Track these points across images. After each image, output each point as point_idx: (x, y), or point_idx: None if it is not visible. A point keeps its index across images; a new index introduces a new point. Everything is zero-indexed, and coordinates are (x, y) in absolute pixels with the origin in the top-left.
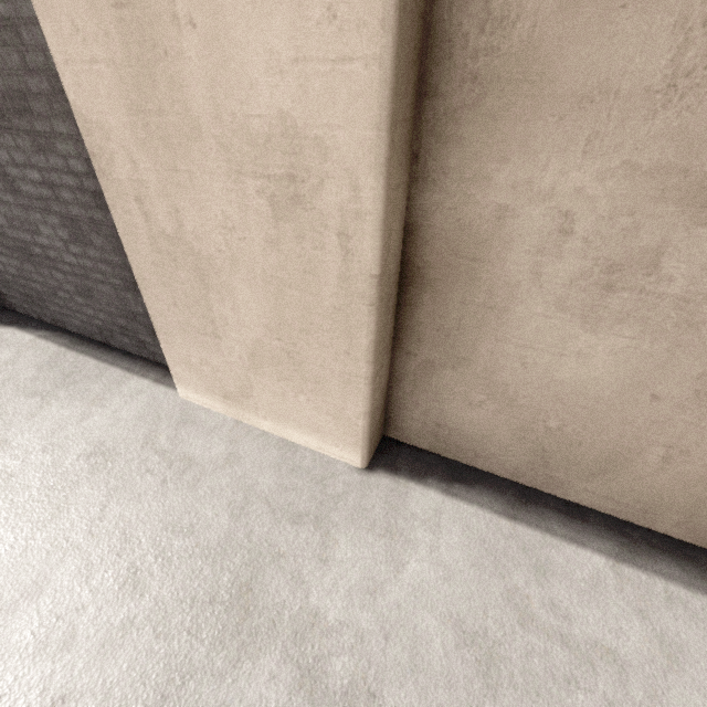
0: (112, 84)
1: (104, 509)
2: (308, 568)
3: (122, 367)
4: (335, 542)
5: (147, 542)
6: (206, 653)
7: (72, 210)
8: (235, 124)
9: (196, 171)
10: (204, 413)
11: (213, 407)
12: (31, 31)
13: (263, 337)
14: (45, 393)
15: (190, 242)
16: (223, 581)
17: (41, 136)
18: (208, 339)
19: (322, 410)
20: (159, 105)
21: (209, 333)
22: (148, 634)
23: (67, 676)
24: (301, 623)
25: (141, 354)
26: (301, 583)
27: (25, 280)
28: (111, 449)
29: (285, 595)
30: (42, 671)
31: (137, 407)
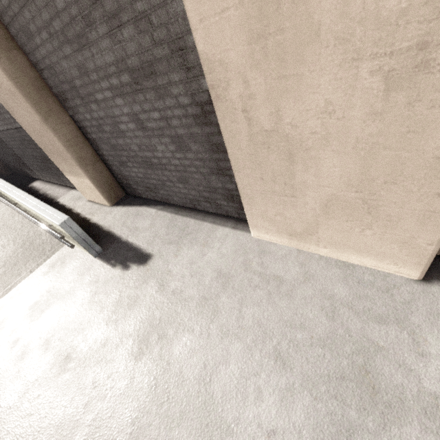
0: (237, 24)
1: (241, 311)
2: (409, 359)
3: (209, 221)
4: (424, 340)
5: (277, 334)
6: (356, 415)
7: (178, 131)
8: (363, 12)
9: (305, 72)
10: (273, 246)
11: (279, 241)
12: (158, 14)
13: (340, 192)
14: (176, 242)
15: (285, 131)
16: (344, 364)
17: (161, 88)
18: (285, 199)
19: (387, 240)
20: (280, 25)
21: (287, 194)
22: (308, 396)
23: (269, 417)
24: (425, 403)
25: (217, 212)
26: (409, 371)
27: (147, 179)
28: (226, 273)
29: (400, 379)
30: (252, 411)
31: (229, 245)
